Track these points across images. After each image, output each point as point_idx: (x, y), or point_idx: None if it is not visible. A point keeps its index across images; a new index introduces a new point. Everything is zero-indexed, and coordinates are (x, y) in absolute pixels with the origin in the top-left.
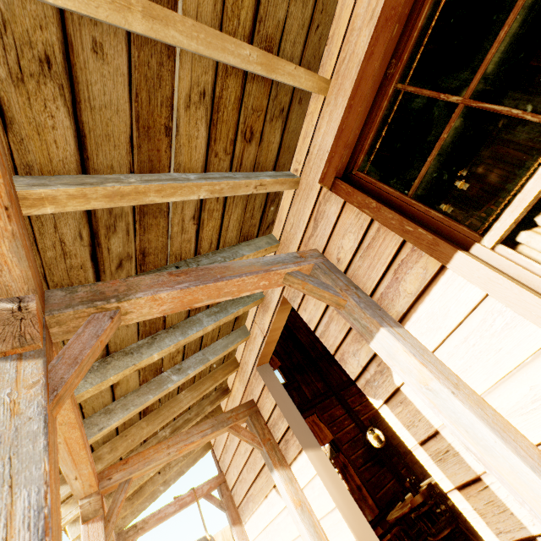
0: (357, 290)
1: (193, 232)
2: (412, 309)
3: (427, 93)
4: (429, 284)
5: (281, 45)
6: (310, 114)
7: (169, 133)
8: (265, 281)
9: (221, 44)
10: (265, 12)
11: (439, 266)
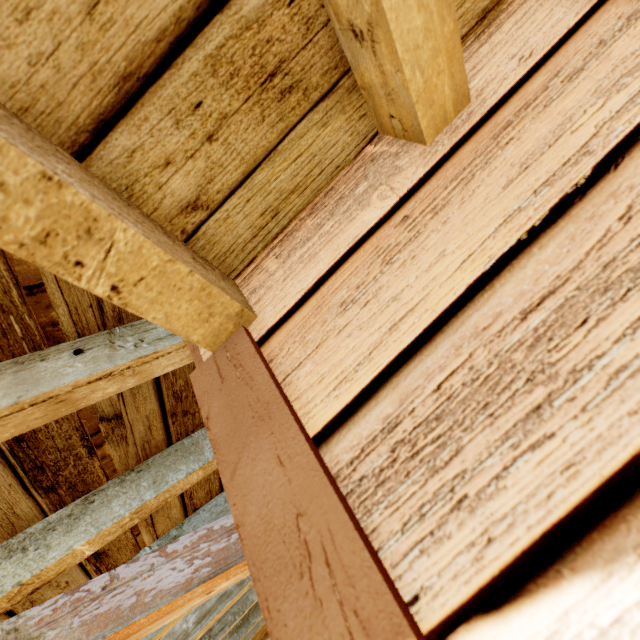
0: None
1: None
2: None
3: None
4: None
5: None
6: None
7: None
8: None
9: None
10: None
11: None
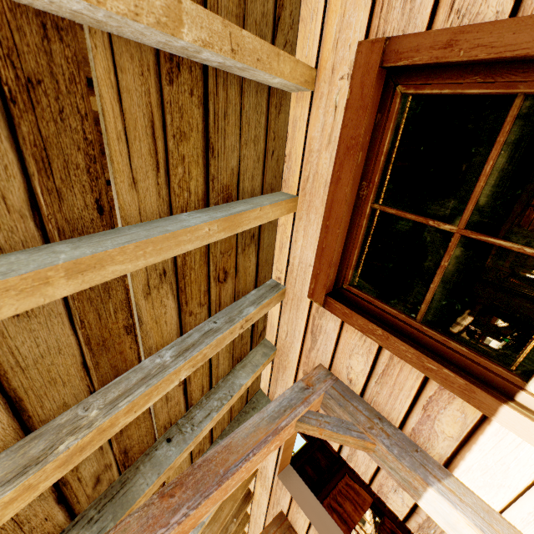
0: (383, 422)
1: (179, 392)
2: (458, 456)
3: (411, 217)
4: (473, 431)
5: (240, 185)
6: (282, 225)
7: (131, 330)
8: (276, 442)
9: (174, 241)
10: (217, 169)
11: (481, 414)
